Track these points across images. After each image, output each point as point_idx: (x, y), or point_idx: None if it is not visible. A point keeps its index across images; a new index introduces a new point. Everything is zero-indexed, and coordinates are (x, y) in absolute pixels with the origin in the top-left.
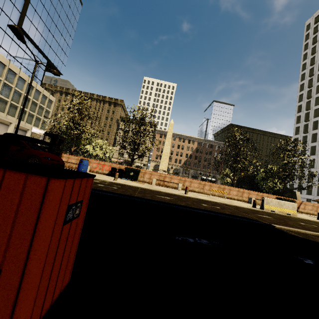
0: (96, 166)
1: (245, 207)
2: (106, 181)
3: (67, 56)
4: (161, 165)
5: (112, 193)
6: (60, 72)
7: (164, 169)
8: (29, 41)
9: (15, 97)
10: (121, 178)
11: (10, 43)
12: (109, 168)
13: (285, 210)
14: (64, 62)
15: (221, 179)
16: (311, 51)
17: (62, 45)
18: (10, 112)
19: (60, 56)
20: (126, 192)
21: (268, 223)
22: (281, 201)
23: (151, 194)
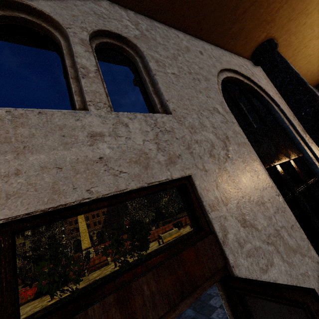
0: None
1: (154, 250)
2: (47, 307)
3: None
4: (84, 244)
5: None
6: None
7: (88, 246)
8: None
9: None
10: None
11: None
12: (33, 291)
13: (174, 235)
14: None
15: None
16: None
17: None
18: None
19: None
20: None
21: None
22: (170, 231)
23: None
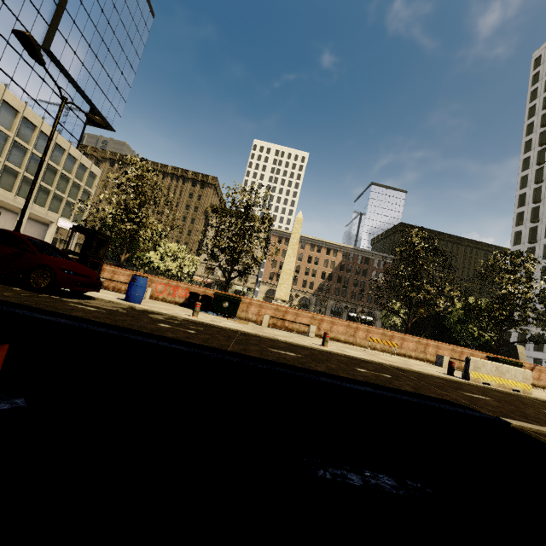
0: (163, 288)
1: (435, 375)
2: (178, 318)
3: (125, 100)
4: (279, 291)
5: (184, 344)
6: (111, 127)
7: (284, 298)
8: (61, 73)
9: (32, 166)
10: (206, 312)
11: (29, 74)
12: (186, 294)
13: (510, 382)
14: (119, 109)
15: (383, 319)
16: (543, 103)
17: (116, 81)
18: (22, 191)
19: (113, 99)
20: (212, 340)
21: (492, 413)
22: (502, 364)
23: (260, 346)
